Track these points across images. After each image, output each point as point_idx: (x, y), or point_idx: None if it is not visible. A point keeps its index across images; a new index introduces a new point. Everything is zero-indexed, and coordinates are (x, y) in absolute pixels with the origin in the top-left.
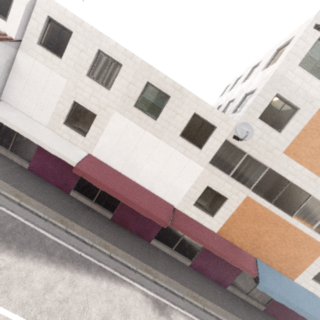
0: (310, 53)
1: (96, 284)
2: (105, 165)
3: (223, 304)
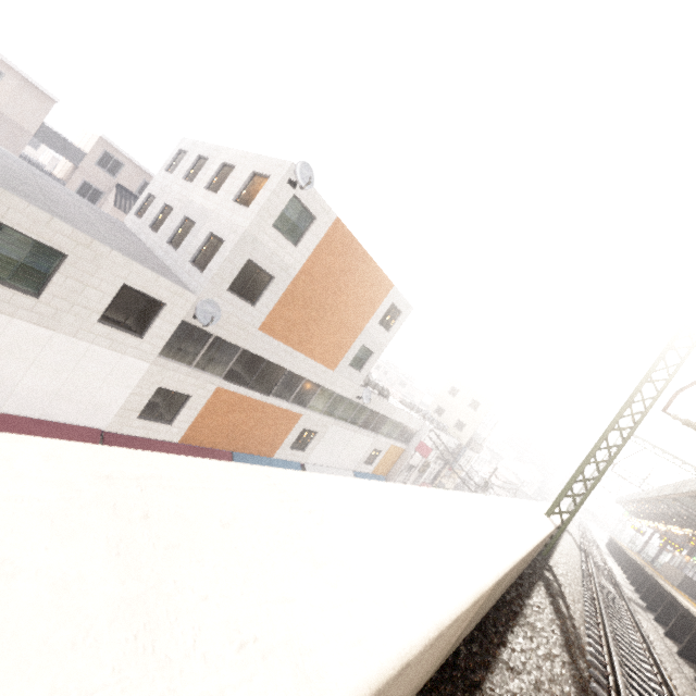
0: (286, 211)
1: None
2: None
3: None
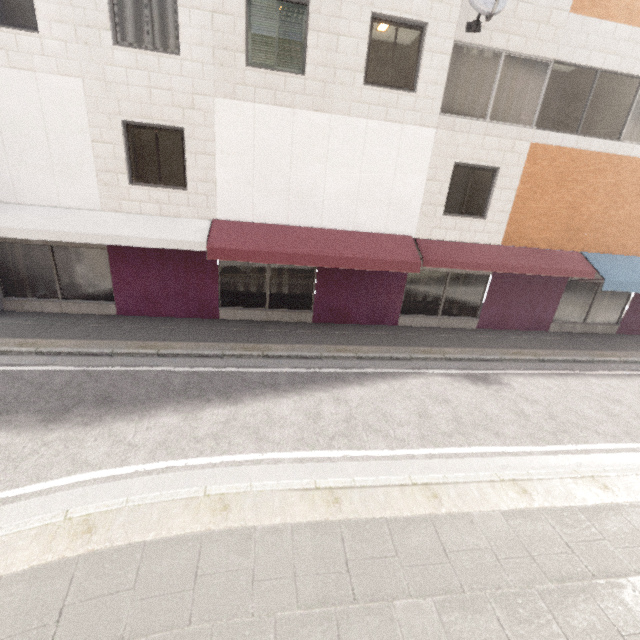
0: None
1: (371, 390)
2: (253, 225)
3: (559, 346)
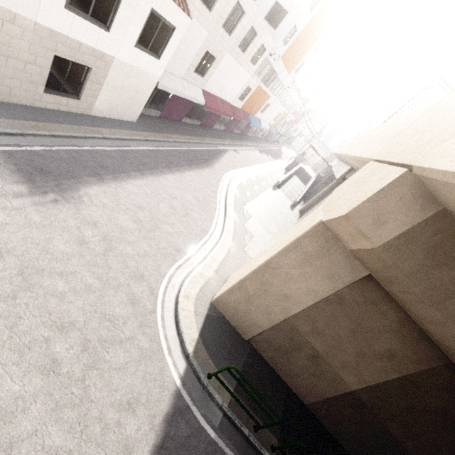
0: None
1: (228, 155)
2: (209, 94)
3: (237, 139)
